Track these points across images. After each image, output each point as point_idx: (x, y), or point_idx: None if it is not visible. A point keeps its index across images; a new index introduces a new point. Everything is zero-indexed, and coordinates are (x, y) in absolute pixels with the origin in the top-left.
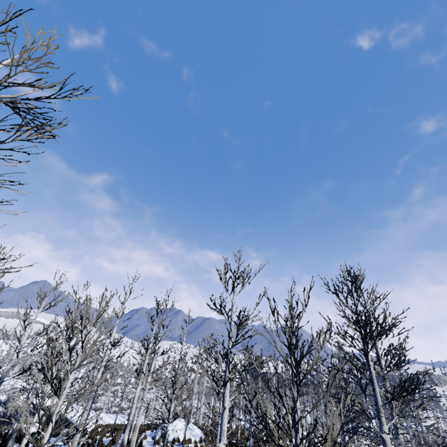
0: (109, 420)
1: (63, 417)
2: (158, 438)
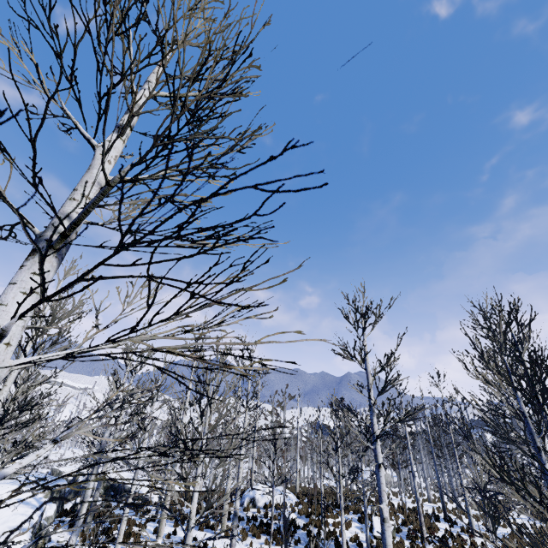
0: (176, 488)
1: (128, 488)
2: (248, 504)
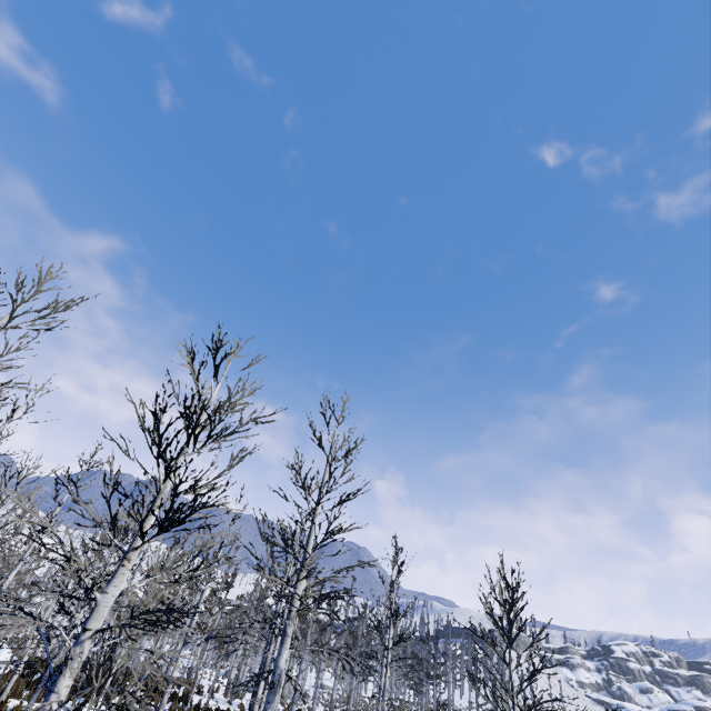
0: None
1: None
2: None
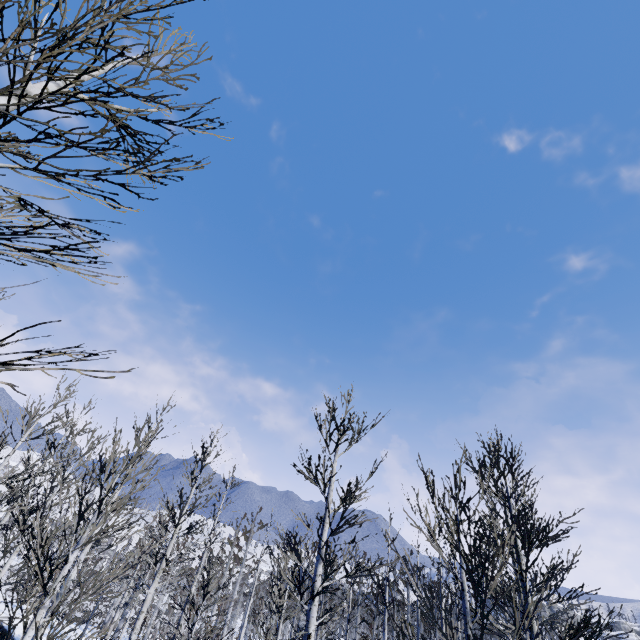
0: (70, 633)
1: None
2: None
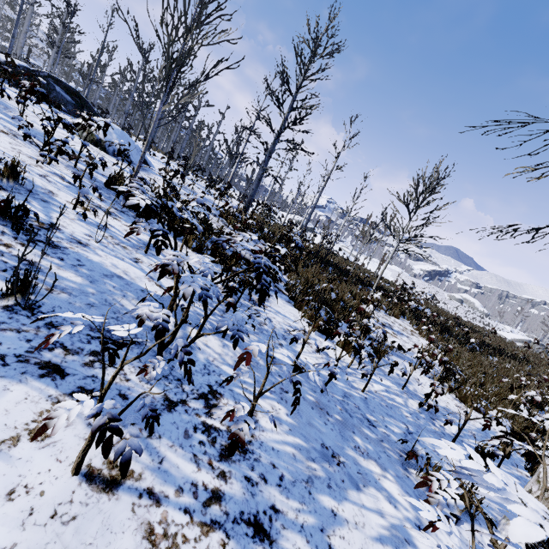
0: None
1: None
2: None
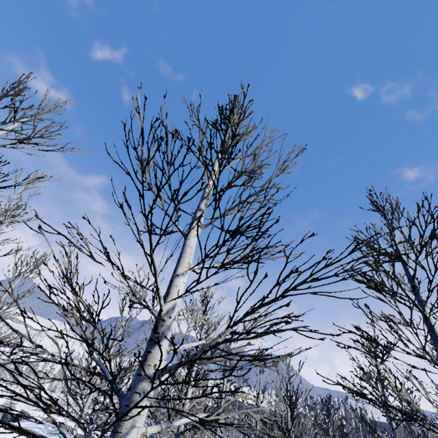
0: None
1: None
2: None
